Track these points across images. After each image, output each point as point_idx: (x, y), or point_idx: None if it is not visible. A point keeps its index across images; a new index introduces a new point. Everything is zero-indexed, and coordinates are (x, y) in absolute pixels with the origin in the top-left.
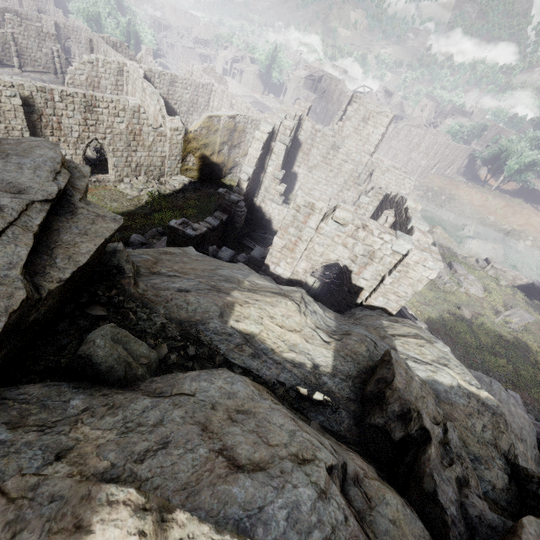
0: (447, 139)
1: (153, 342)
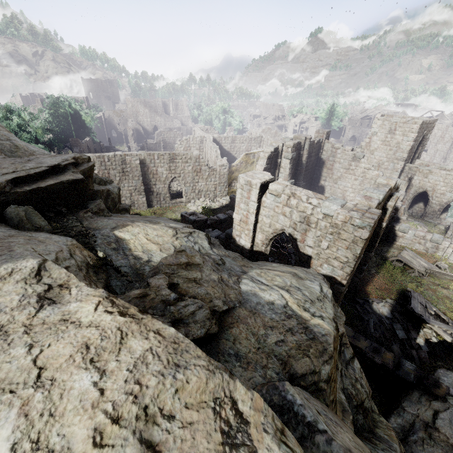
0: None
1: (54, 225)
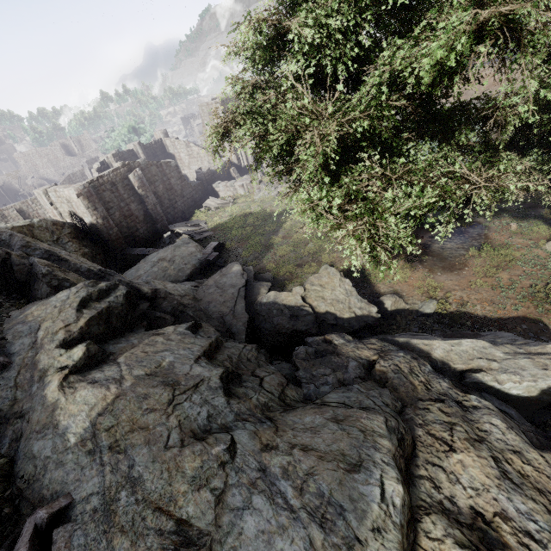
0: None
1: None
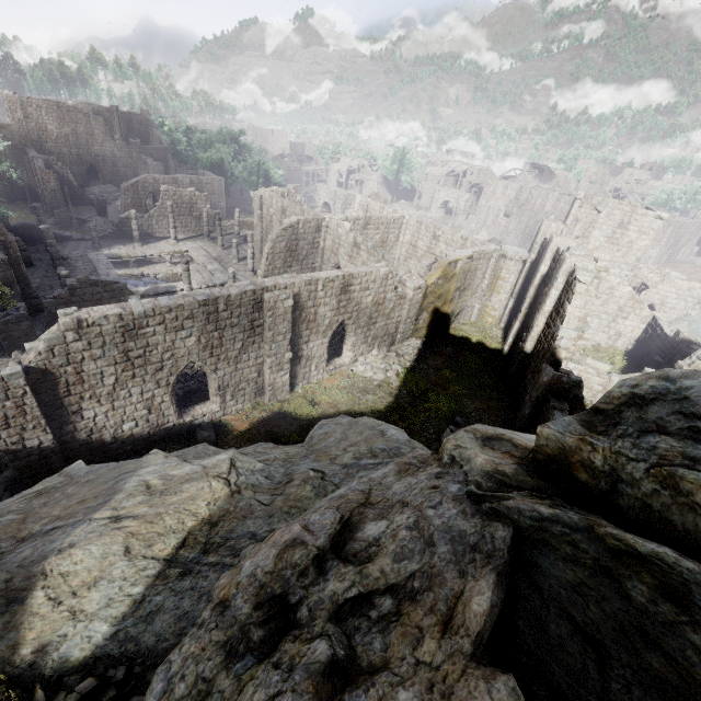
0: (672, 216)
1: None
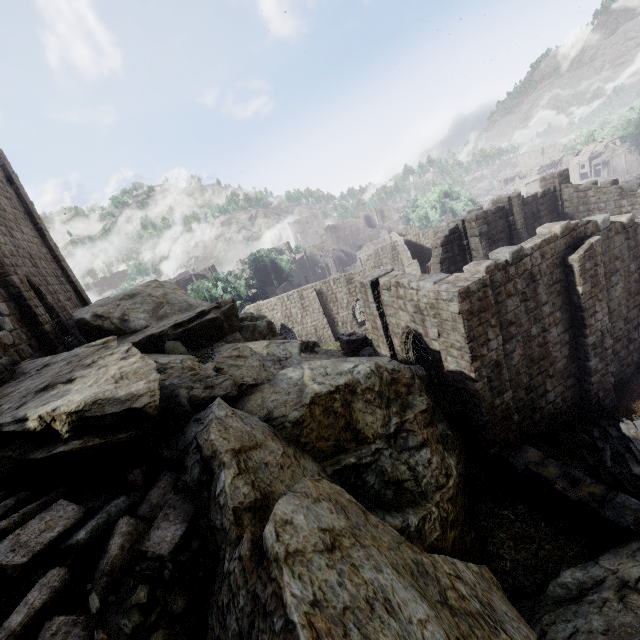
0: None
1: (191, 351)
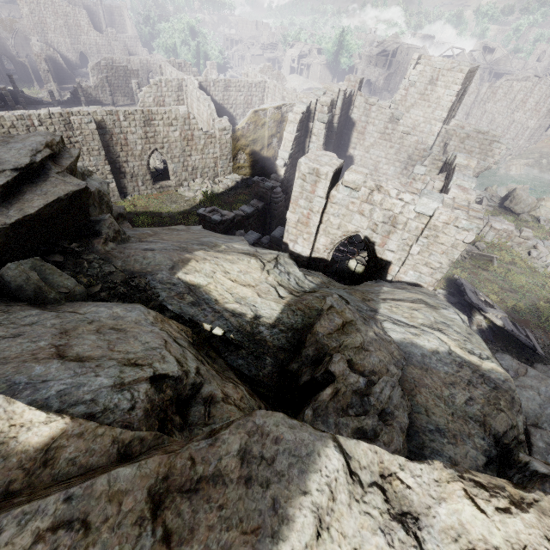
0: None
1: (85, 281)
